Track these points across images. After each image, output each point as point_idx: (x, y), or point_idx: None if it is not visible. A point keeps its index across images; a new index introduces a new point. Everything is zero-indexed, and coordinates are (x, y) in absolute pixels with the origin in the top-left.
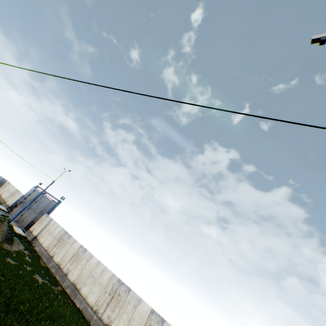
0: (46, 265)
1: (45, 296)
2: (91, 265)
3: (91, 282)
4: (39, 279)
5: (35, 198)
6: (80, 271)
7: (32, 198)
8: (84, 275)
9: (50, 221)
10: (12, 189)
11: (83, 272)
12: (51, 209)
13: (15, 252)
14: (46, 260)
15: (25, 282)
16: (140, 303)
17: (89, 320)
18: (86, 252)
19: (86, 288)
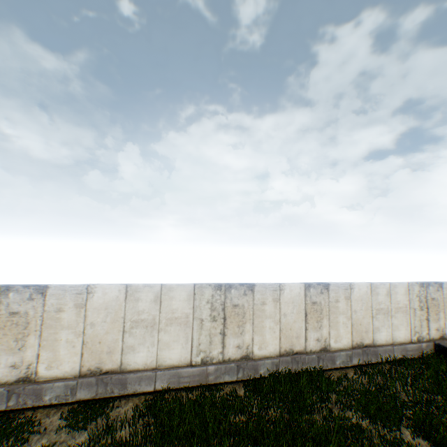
0: None
1: None
2: (111, 308)
3: (147, 334)
4: None
5: None
6: (81, 340)
7: None
8: (106, 339)
9: None
10: None
11: (97, 336)
12: None
13: None
14: None
15: None
16: (284, 291)
17: (204, 381)
18: (53, 293)
19: (140, 352)
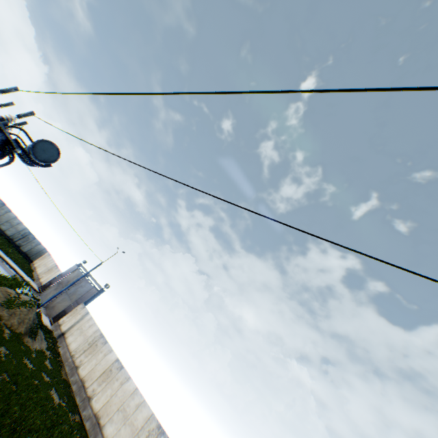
0: (67, 378)
1: (57, 427)
2: (125, 392)
3: (121, 419)
4: (55, 397)
5: (76, 281)
6: (109, 397)
7: (70, 280)
8: (112, 406)
9: (86, 315)
10: (50, 263)
11: (113, 401)
12: (90, 298)
13: (35, 351)
14: (69, 369)
15: (38, 399)
16: None
17: None
18: (122, 370)
19: (112, 426)
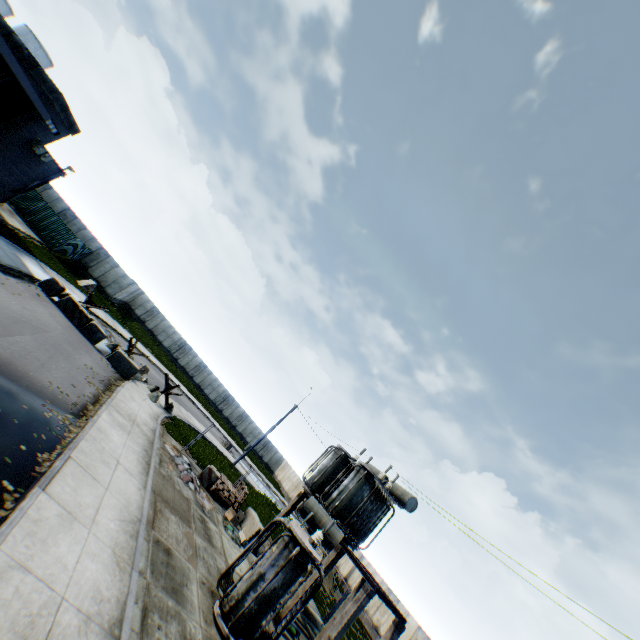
0: (370, 637)
1: None
2: None
3: None
4: None
5: None
6: None
7: None
8: None
9: (361, 557)
10: (293, 476)
11: None
12: None
13: None
14: (369, 627)
15: None
16: None
17: None
18: None
19: None
